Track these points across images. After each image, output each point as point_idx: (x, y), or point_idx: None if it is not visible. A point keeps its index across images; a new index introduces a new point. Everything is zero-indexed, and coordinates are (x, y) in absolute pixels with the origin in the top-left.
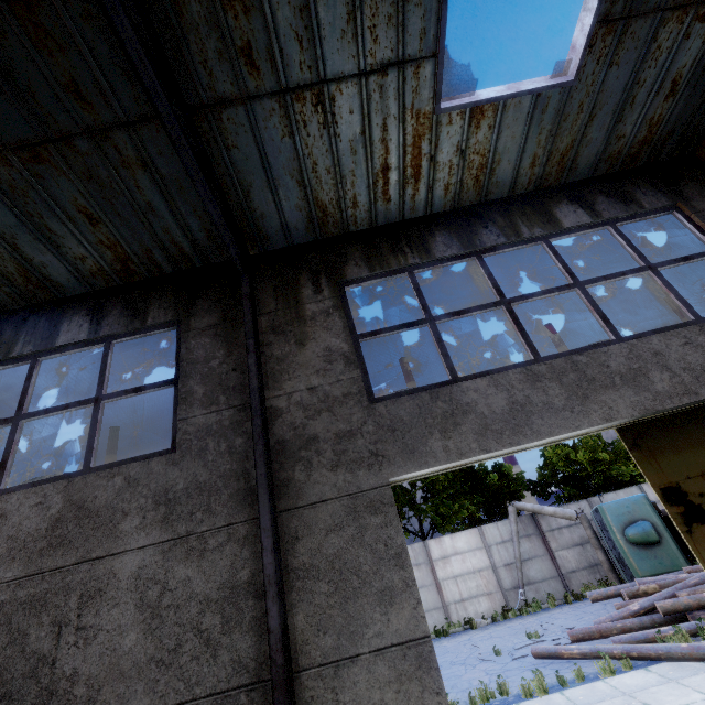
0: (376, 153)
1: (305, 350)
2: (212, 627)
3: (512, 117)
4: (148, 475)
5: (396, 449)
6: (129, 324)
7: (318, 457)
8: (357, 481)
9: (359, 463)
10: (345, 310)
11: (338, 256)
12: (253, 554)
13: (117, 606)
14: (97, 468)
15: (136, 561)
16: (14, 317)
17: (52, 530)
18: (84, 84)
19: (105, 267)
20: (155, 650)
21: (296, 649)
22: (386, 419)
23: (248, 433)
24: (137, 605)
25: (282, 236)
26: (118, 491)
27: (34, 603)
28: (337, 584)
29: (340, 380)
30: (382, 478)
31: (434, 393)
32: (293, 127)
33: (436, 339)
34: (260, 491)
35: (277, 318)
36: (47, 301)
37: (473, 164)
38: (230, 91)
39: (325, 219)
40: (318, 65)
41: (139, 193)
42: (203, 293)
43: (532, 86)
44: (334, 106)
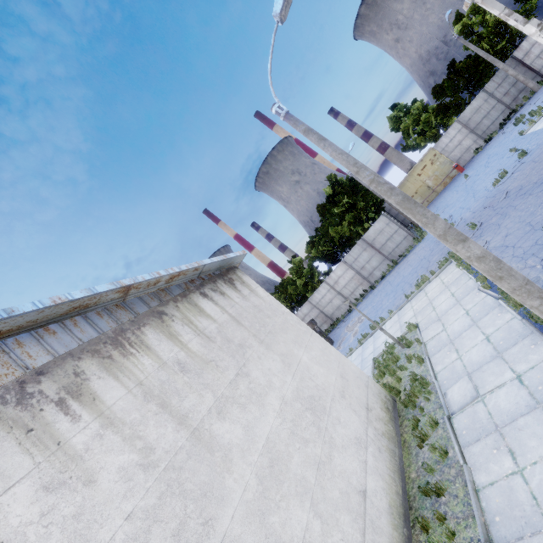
0: None
1: None
2: None
3: None
4: None
5: None
6: None
7: None
8: None
9: None
10: None
11: None
12: None
13: None
14: None
15: None
16: None
17: None
18: None
19: None
20: None
21: None
22: None
23: None
24: None
25: None
26: None
27: None
28: None
29: None
30: None
31: None
32: None
33: None
34: None
35: None
36: None
37: None
38: None
39: None
40: None
41: None
42: None
43: None
44: None
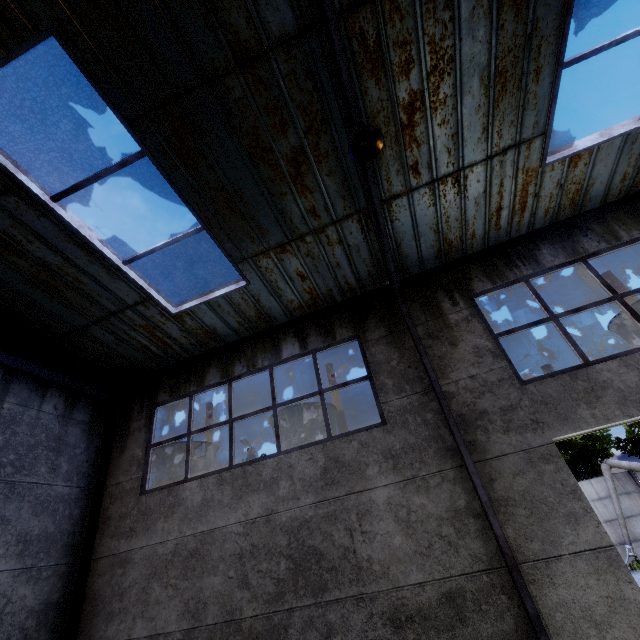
0: (492, 201)
1: (458, 349)
2: (449, 534)
3: (605, 153)
4: (373, 440)
5: (551, 418)
6: (325, 340)
7: (492, 425)
8: (527, 441)
9: (525, 428)
10: (479, 316)
11: (463, 275)
12: (463, 490)
13: (382, 520)
14: (336, 436)
15: (384, 493)
16: (249, 342)
17: (324, 475)
18: (318, 207)
19: (302, 304)
20: (416, 547)
21: (513, 550)
22: (537, 396)
23: (434, 410)
24: (394, 520)
25: (417, 266)
26: (357, 451)
27: (330, 517)
28: (531, 510)
29: (492, 369)
30: (546, 438)
31: (573, 375)
32: (436, 199)
33: (563, 333)
34: (461, 449)
35: (429, 327)
36: (265, 329)
37: (569, 191)
38: (400, 190)
39: (449, 250)
40: (459, 161)
41: (333, 258)
42: (368, 314)
43: (623, 130)
44: (466, 181)
